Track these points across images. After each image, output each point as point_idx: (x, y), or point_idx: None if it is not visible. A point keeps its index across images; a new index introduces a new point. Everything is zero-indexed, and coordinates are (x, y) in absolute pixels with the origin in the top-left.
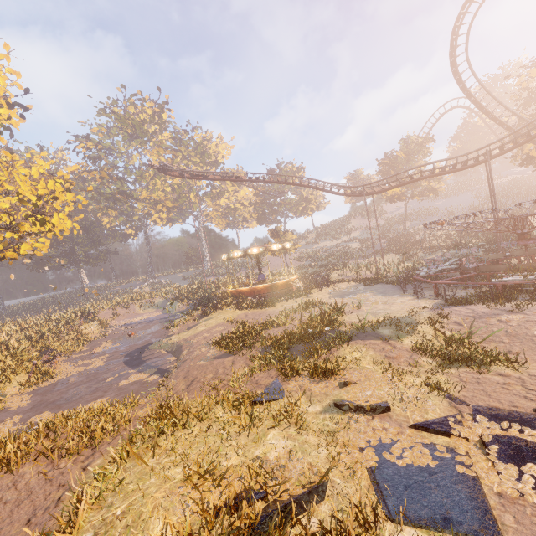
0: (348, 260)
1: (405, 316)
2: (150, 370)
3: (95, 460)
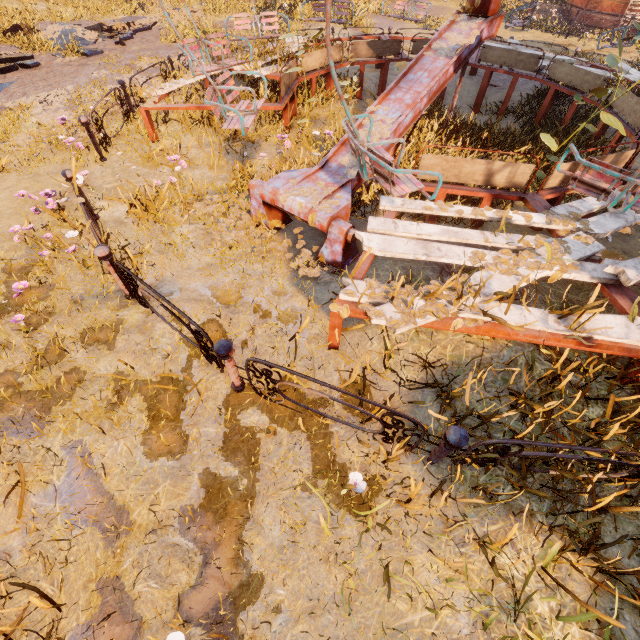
0: None
1: None
2: None
3: None
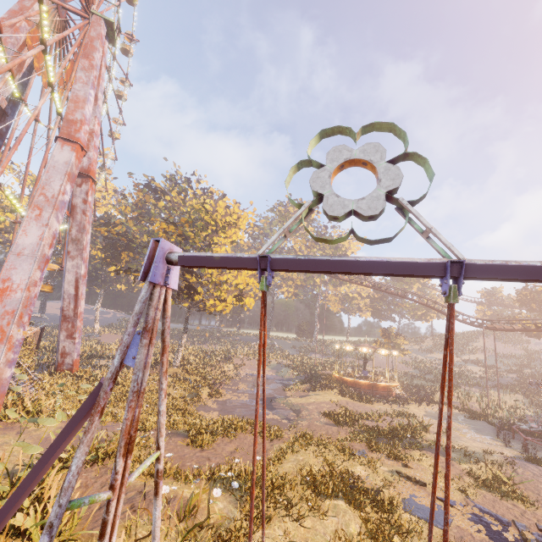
0: (461, 384)
1: (477, 452)
2: (281, 415)
3: (275, 444)
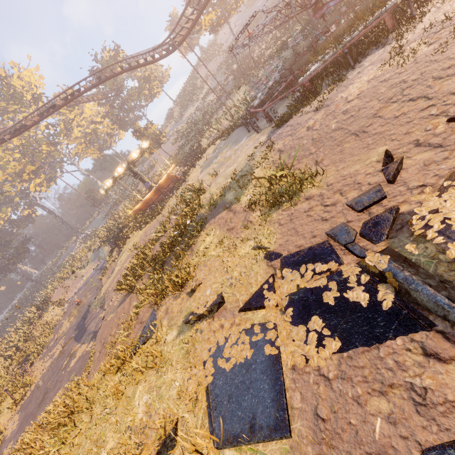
0: (211, 118)
1: (245, 166)
2: (88, 338)
3: None
